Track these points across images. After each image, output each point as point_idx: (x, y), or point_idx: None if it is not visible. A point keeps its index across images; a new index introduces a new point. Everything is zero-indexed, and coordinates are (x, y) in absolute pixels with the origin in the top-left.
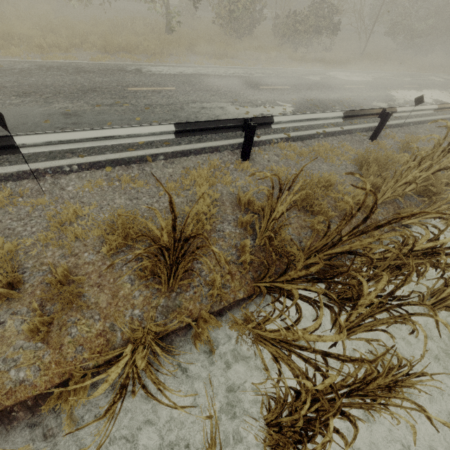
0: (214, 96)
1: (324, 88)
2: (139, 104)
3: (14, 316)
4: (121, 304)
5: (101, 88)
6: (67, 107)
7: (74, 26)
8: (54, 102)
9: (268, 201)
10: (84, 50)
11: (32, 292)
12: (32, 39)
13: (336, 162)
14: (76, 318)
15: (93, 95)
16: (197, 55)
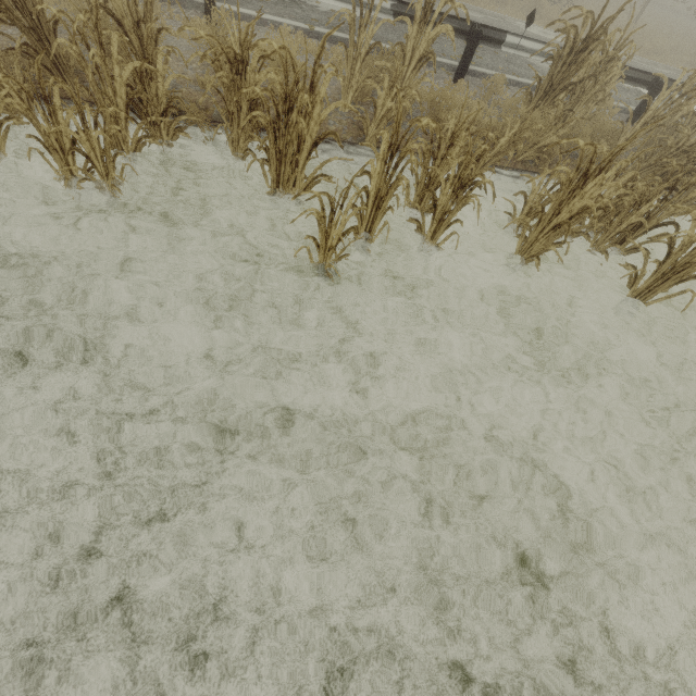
0: None
1: None
2: None
3: None
4: None
5: None
6: None
7: None
8: None
9: None
10: None
11: None
12: None
13: None
14: None
15: None
16: None
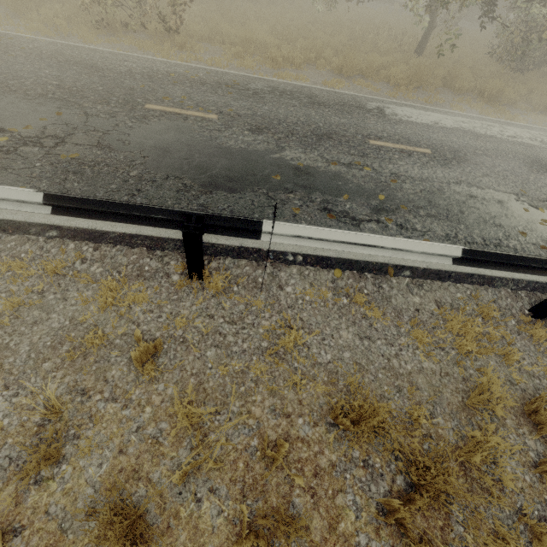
0: (488, 177)
1: None
2: (383, 171)
3: (211, 496)
4: None
5: (338, 135)
6: (299, 159)
7: (311, 33)
8: (286, 147)
9: None
10: (316, 68)
11: (234, 462)
12: (270, 50)
13: None
14: (280, 542)
15: (328, 144)
16: (454, 93)
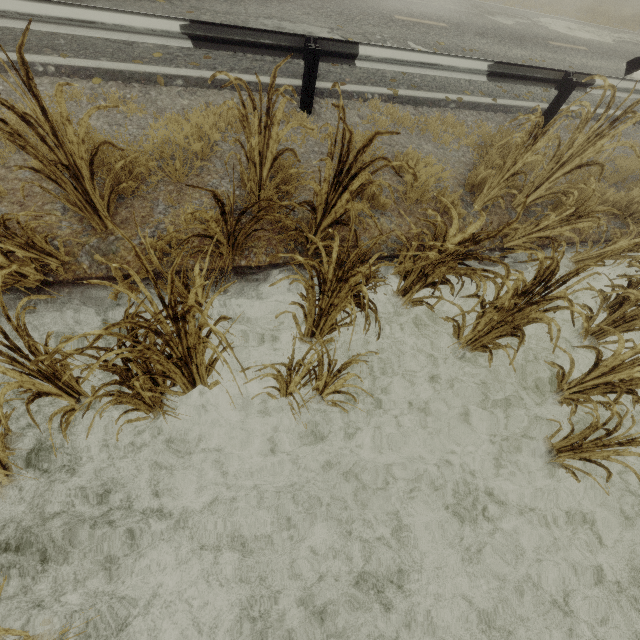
0: (308, 15)
1: (509, 37)
2: (182, 4)
3: None
4: (41, 230)
5: None
6: None
7: None
8: None
9: (246, 131)
10: None
11: None
12: None
13: (451, 146)
14: None
15: None
16: None
